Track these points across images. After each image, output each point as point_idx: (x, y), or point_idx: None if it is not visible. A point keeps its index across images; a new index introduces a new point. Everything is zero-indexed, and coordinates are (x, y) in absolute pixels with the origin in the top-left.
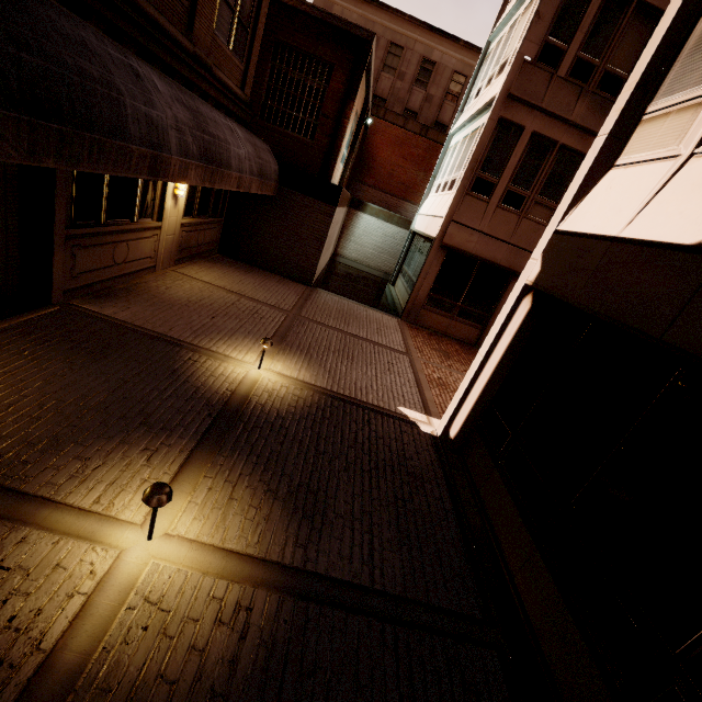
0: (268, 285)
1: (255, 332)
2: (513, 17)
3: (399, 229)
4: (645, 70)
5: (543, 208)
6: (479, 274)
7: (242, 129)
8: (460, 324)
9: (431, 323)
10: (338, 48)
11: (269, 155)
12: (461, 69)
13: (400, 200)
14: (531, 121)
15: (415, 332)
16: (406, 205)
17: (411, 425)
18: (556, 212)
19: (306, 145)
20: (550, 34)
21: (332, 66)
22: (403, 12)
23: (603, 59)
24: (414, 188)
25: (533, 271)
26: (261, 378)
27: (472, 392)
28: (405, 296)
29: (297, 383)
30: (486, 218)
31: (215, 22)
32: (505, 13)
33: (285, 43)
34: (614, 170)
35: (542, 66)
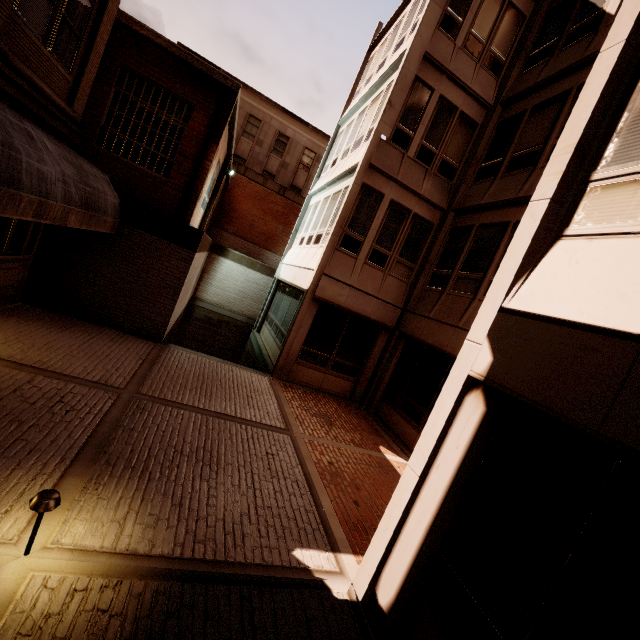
0: (94, 347)
1: (44, 448)
2: (361, 107)
3: (262, 276)
4: (582, 134)
5: (403, 267)
6: (351, 327)
7: (58, 144)
8: (334, 377)
9: (305, 378)
10: (199, 90)
11: (105, 184)
12: (311, 147)
13: (262, 248)
14: (389, 190)
15: (290, 393)
16: (267, 253)
17: (319, 590)
18: (494, 284)
19: (159, 181)
20: (399, 121)
21: (193, 106)
22: (260, 93)
23: (440, 150)
24: (274, 238)
25: (479, 359)
26: (23, 587)
27: (406, 528)
28: (274, 347)
29: (114, 564)
30: (355, 273)
31: (18, 1)
32: (351, 105)
33: (135, 71)
34: (569, 240)
35: (395, 146)
